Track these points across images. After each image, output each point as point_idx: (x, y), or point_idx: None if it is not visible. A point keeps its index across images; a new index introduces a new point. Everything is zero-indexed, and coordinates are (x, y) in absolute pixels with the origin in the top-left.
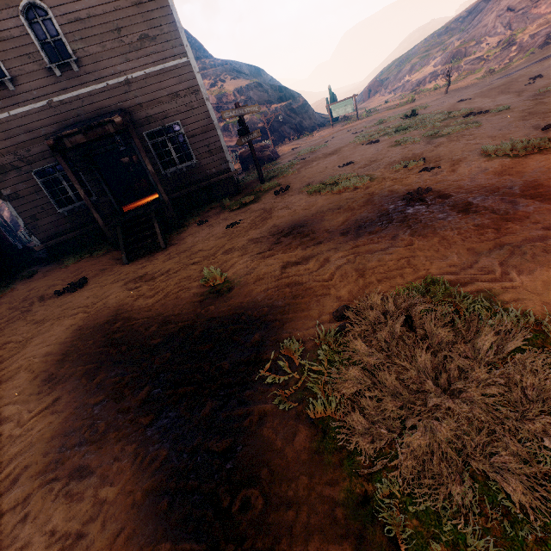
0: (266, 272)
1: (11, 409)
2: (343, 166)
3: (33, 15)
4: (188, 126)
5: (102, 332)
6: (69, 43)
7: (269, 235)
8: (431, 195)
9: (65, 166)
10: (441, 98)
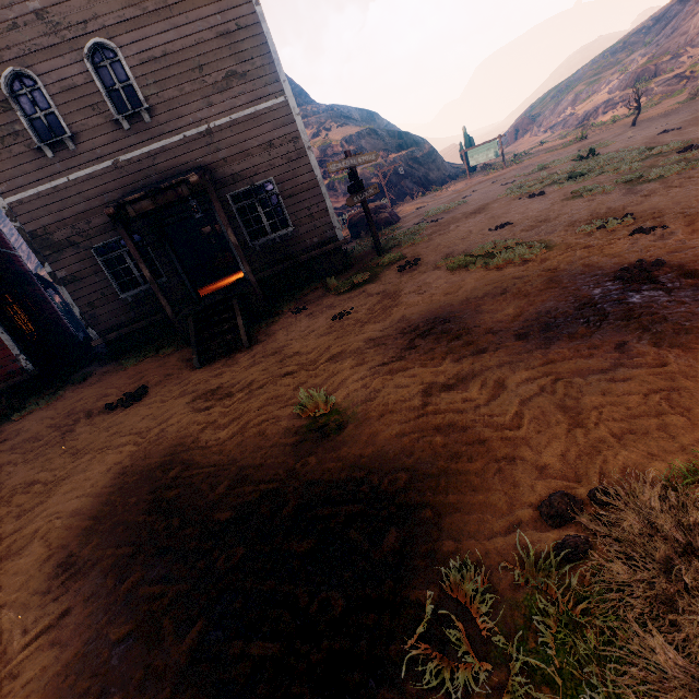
0: (397, 399)
1: (2, 620)
2: (495, 229)
3: (100, 57)
4: (283, 184)
5: (150, 484)
6: (140, 88)
7: (395, 334)
8: (668, 271)
9: (128, 241)
10: (628, 132)
